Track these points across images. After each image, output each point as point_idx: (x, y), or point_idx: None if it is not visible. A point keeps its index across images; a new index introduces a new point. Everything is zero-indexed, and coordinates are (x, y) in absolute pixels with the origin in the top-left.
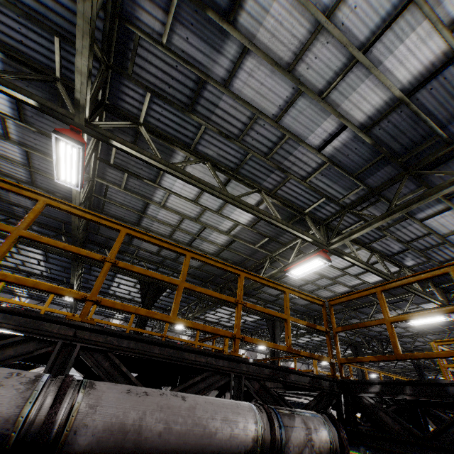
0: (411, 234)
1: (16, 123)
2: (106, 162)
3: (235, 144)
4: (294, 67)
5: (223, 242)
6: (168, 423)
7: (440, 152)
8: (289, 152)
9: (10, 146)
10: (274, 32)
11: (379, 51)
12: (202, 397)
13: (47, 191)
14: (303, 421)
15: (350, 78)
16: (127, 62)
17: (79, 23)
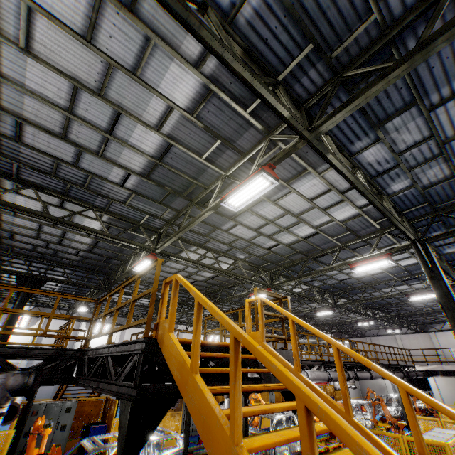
0: (228, 239)
1: None
2: None
3: (52, 177)
4: (67, 135)
5: (90, 242)
6: None
7: (202, 193)
8: (100, 185)
9: None
10: (37, 114)
11: (122, 134)
12: None
13: None
14: (7, 375)
15: (113, 146)
16: None
17: None
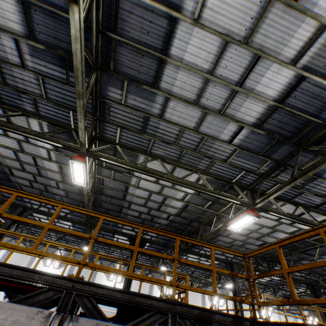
0: (325, 189)
1: (54, 152)
2: (101, 166)
3: (174, 146)
4: (199, 101)
5: (180, 206)
6: None
7: (320, 132)
8: (209, 146)
9: (52, 164)
10: (182, 87)
11: (250, 83)
12: None
13: (71, 185)
14: None
15: (236, 100)
16: (106, 115)
17: (78, 109)
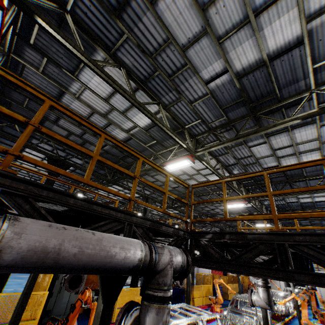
0: (242, 154)
1: None
2: (26, 41)
3: (149, 60)
4: (207, 8)
5: (122, 138)
6: (81, 248)
7: (273, 106)
8: (186, 79)
9: None
10: None
11: (264, 19)
12: (106, 234)
13: None
14: (169, 251)
15: (241, 34)
16: None
17: None
